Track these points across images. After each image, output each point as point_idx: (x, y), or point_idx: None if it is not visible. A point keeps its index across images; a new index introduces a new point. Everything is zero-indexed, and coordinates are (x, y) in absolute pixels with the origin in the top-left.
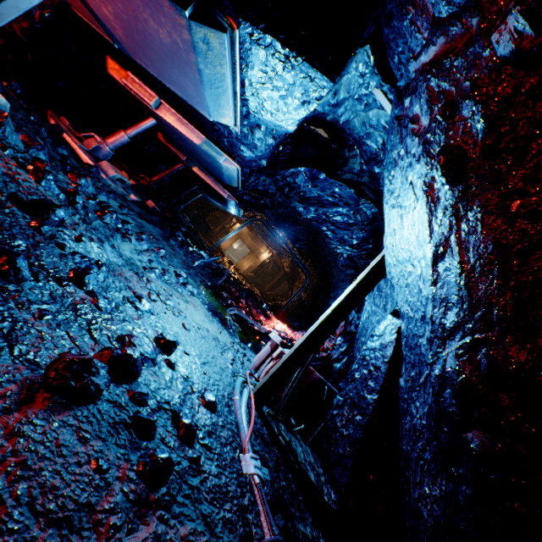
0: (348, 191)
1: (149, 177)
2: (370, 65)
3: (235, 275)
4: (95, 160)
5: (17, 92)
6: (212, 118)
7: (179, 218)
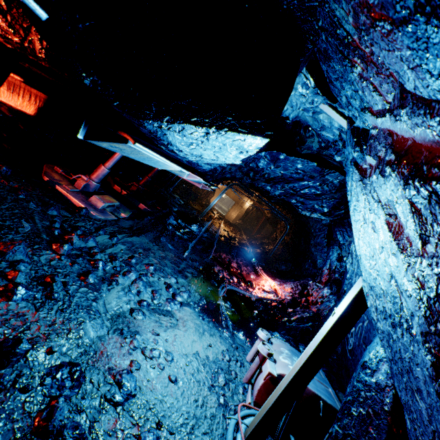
0: (310, 165)
1: (137, 182)
2: (310, 86)
3: (225, 231)
4: (86, 197)
5: (8, 174)
6: (159, 168)
7: (170, 201)
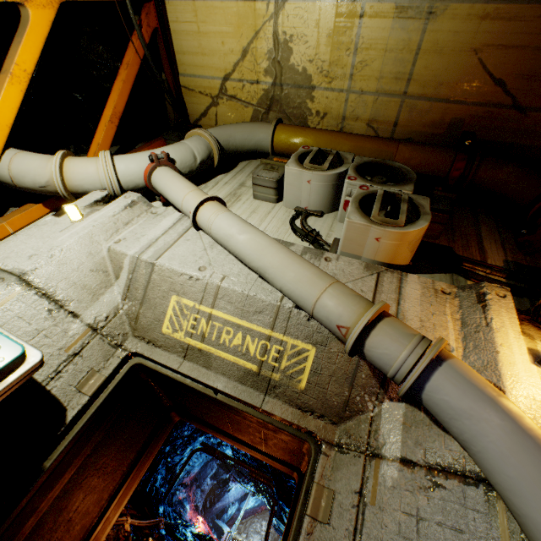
0: None
1: None
2: None
3: None
4: None
5: None
6: None
7: None
